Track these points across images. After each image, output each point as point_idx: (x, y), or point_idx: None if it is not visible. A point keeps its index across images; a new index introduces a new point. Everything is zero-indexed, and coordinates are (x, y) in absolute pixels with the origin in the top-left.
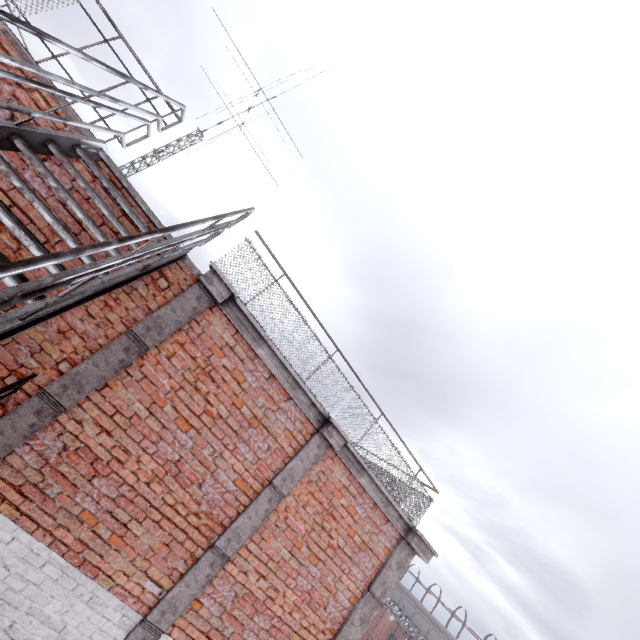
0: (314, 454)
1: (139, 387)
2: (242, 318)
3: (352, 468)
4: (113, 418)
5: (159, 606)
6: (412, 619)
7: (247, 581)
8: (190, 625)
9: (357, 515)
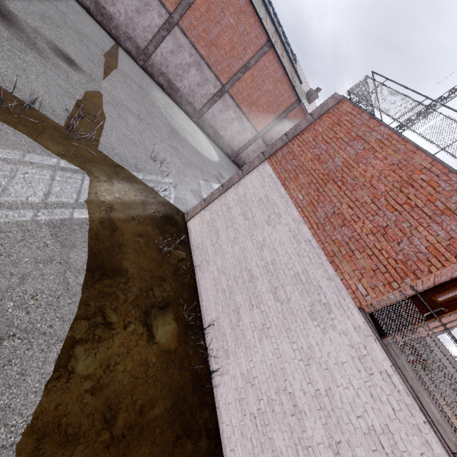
0: None
1: None
2: None
3: None
4: None
5: None
6: None
7: None
8: None
9: None
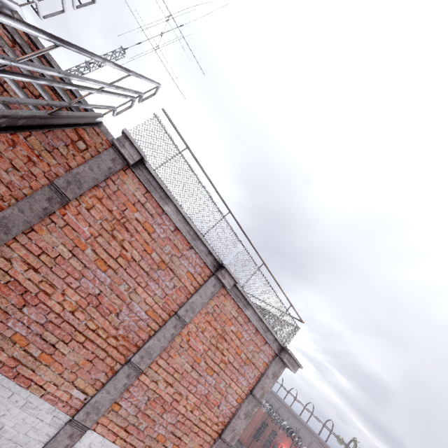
0: (210, 292)
1: (62, 232)
2: (151, 180)
3: (240, 303)
4: (39, 257)
5: (84, 408)
6: (277, 411)
7: (157, 388)
8: (111, 422)
9: (243, 338)
